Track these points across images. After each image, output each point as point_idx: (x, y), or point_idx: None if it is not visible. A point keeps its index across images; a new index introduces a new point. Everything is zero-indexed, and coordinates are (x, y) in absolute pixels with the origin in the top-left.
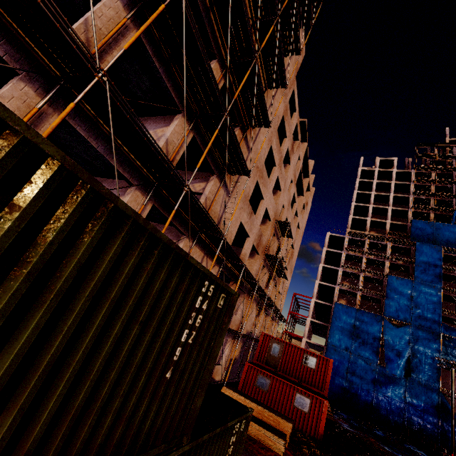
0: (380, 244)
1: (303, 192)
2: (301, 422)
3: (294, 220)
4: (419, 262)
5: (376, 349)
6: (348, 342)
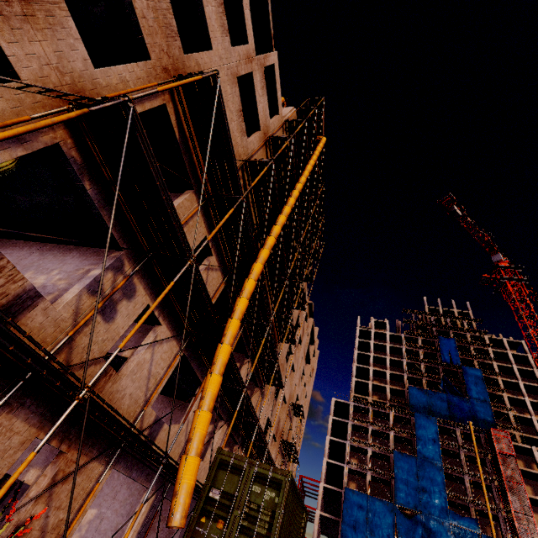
0: (383, 413)
1: (310, 361)
2: None
3: (302, 390)
4: (419, 435)
5: None
6: None
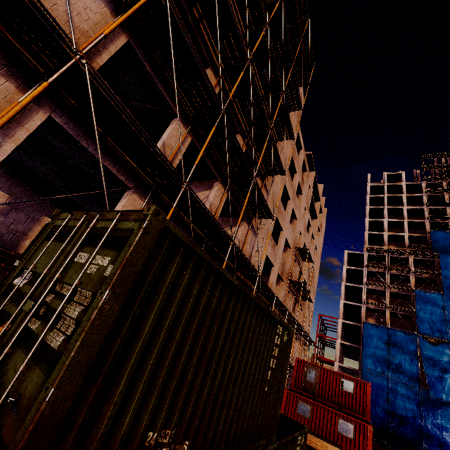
0: (401, 258)
1: (316, 216)
2: (347, 449)
3: (311, 243)
4: (445, 274)
5: (415, 370)
6: (383, 364)
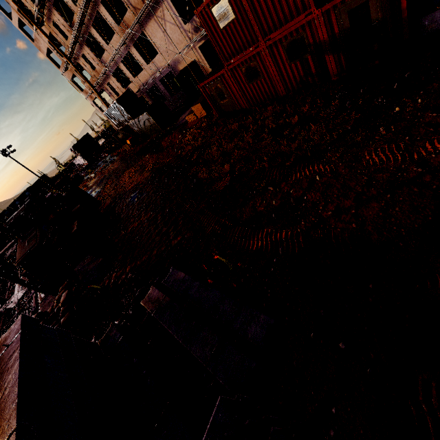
0: None
1: None
2: None
3: None
4: None
5: None
6: None
